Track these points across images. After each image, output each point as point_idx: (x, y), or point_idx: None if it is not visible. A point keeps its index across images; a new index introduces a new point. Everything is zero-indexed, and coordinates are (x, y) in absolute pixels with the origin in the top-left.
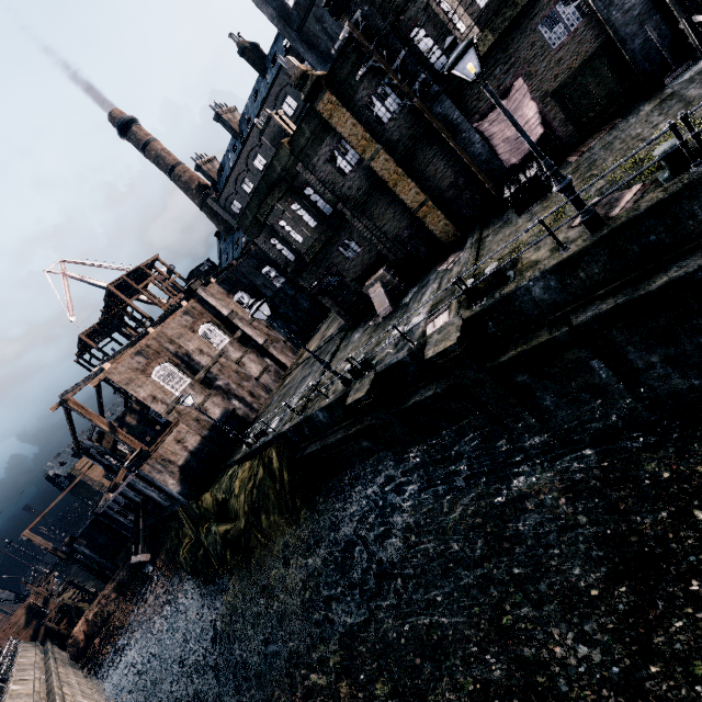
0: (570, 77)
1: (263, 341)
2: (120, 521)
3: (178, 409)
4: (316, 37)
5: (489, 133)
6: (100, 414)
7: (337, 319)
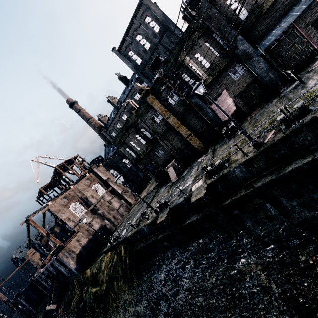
0: (244, 89)
1: (121, 192)
2: (43, 284)
3: (79, 224)
4: (148, 74)
5: (214, 109)
6: (43, 226)
7: (154, 182)
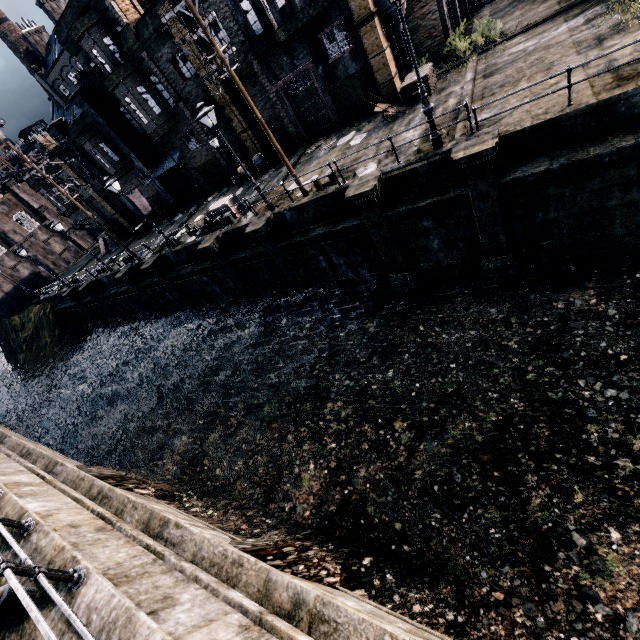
0: (155, 196)
1: (67, 230)
2: None
3: None
4: None
5: (133, 200)
6: None
7: None
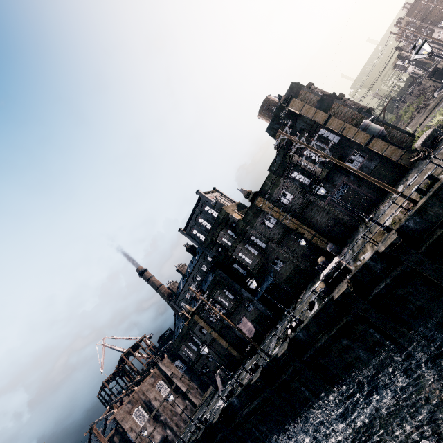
0: (257, 317)
1: (185, 389)
2: None
3: (141, 436)
4: None
5: (241, 328)
6: (103, 435)
7: None
